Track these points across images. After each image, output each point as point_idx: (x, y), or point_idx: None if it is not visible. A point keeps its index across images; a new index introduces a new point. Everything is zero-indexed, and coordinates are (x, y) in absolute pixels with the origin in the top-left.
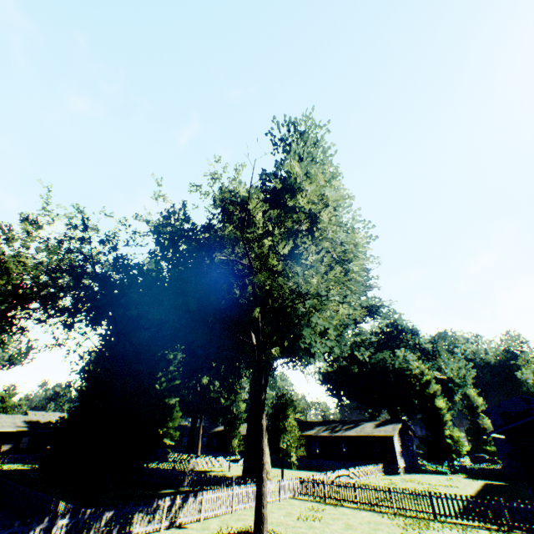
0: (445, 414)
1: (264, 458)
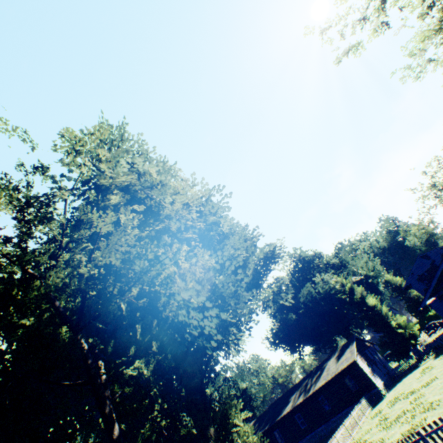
0: (381, 308)
1: None
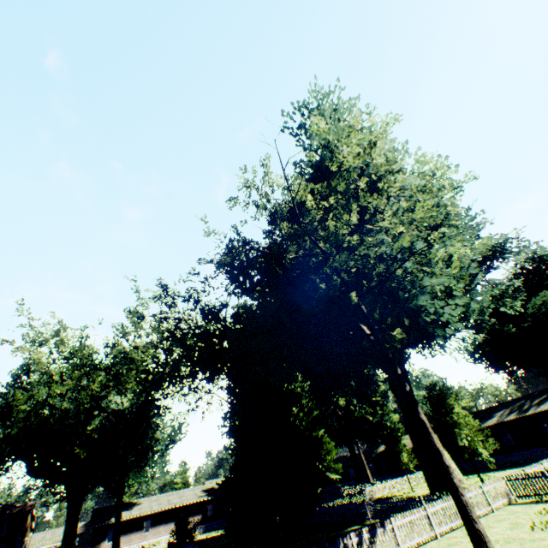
0: None
1: (444, 460)
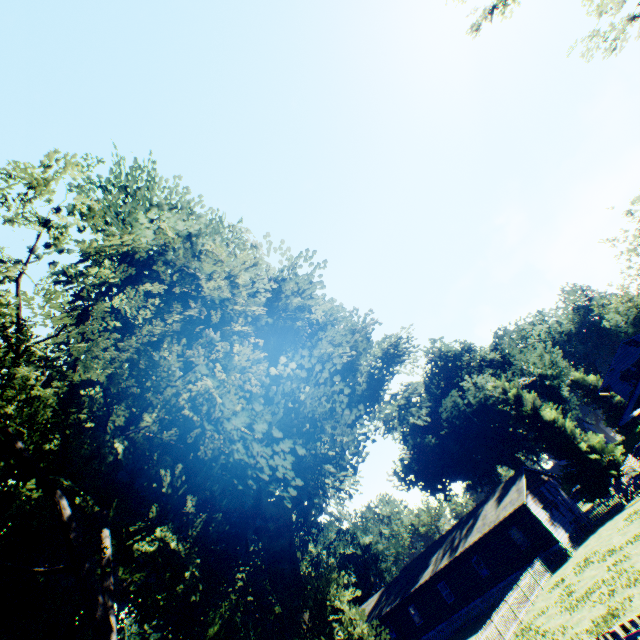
0: (564, 423)
1: None
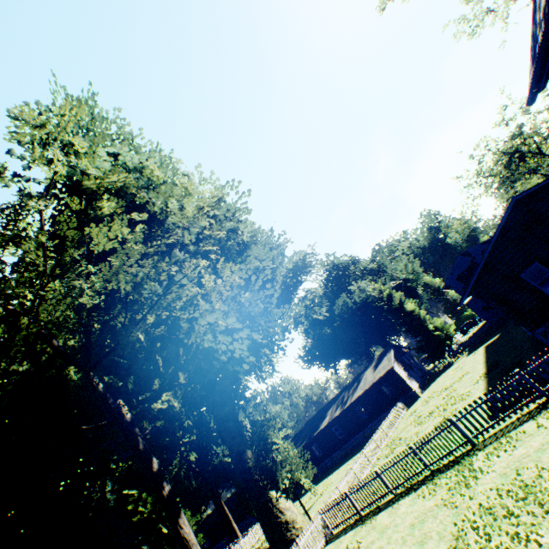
0: (419, 312)
1: None
